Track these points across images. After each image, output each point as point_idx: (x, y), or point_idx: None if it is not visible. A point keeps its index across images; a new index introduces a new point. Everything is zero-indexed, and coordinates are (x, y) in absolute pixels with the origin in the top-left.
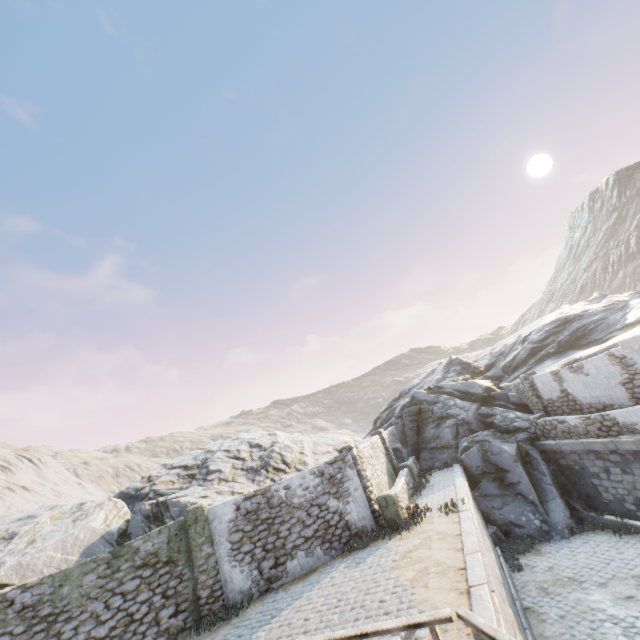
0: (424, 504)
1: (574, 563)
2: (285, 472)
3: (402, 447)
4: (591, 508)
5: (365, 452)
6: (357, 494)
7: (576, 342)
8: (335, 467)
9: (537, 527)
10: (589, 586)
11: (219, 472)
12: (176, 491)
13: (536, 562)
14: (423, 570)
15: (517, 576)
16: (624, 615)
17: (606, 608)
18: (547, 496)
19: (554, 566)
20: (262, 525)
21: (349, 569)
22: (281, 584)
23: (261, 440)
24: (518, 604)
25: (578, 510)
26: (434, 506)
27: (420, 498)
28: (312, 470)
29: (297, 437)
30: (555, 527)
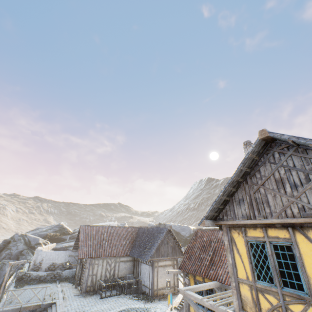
0: None
1: None
2: None
3: None
4: None
5: None
6: None
7: None
8: None
9: None
10: None
11: None
12: None
13: None
14: None
15: None
16: None
17: None
18: None
19: None
20: None
21: None
22: None
23: None
24: None
25: None
26: None
27: None
28: None
29: None
30: None
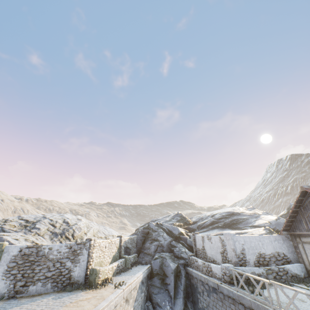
0: (115, 279)
1: None
2: (70, 240)
3: (135, 247)
4: (194, 309)
5: (102, 244)
6: (83, 263)
7: (232, 225)
8: (79, 246)
9: (167, 309)
10: None
11: (38, 229)
12: (12, 231)
13: None
14: None
15: None
16: None
17: None
18: (178, 295)
19: None
20: (28, 263)
21: (52, 299)
22: (21, 296)
23: (71, 220)
24: None
25: (188, 308)
26: (117, 282)
27: (118, 276)
28: (67, 244)
29: (92, 225)
30: None
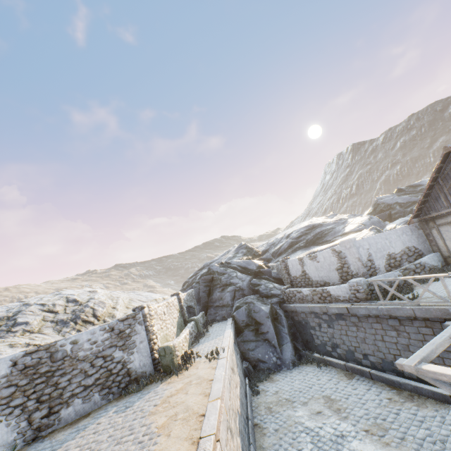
0: (198, 350)
1: (291, 388)
2: (93, 324)
3: (197, 304)
4: (307, 349)
5: (159, 310)
6: (142, 346)
7: (316, 241)
8: (126, 324)
9: (274, 362)
10: (297, 405)
11: (26, 324)
12: None
13: (269, 388)
14: (173, 416)
15: (255, 399)
16: (314, 426)
17: (304, 422)
18: (283, 341)
19: (279, 390)
20: (40, 378)
21: (116, 414)
22: (51, 431)
23: (80, 296)
24: (250, 423)
25: (300, 350)
26: (204, 353)
27: (197, 345)
28: (103, 326)
29: (116, 294)
30: (285, 362)
